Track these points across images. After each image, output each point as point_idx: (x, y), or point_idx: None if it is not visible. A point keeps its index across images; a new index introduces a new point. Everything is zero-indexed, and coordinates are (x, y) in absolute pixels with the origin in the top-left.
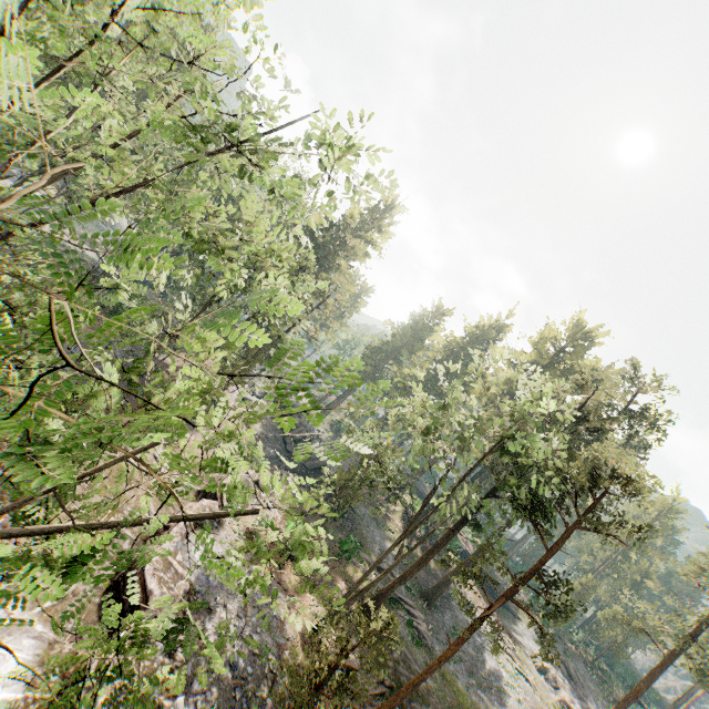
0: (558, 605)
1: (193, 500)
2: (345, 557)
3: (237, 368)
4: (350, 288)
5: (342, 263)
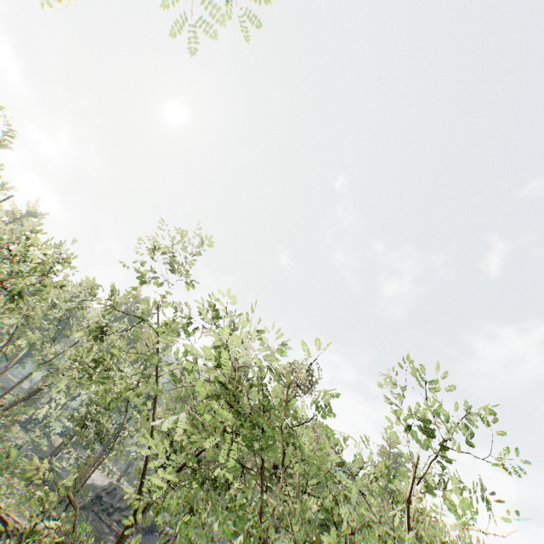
0: None
1: None
2: None
3: None
4: None
5: None
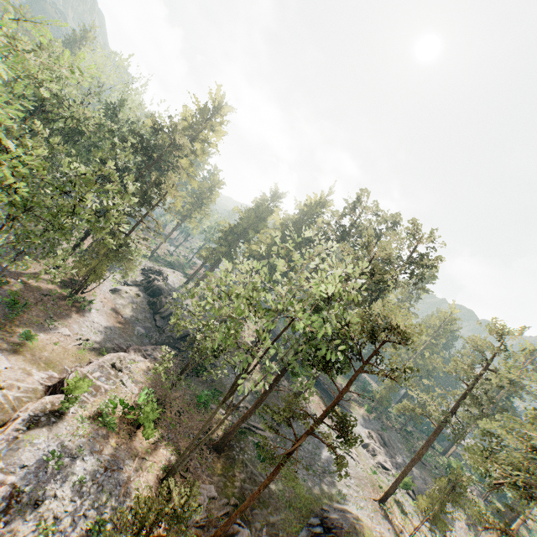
0: (377, 398)
1: (42, 396)
2: (204, 406)
3: (91, 267)
4: (194, 184)
5: (185, 162)
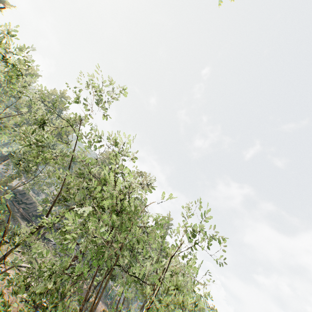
0: None
1: None
2: None
3: None
4: None
5: None
